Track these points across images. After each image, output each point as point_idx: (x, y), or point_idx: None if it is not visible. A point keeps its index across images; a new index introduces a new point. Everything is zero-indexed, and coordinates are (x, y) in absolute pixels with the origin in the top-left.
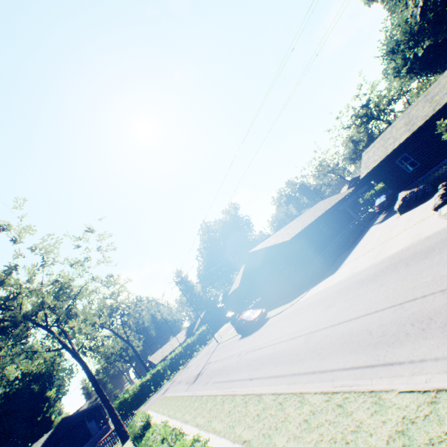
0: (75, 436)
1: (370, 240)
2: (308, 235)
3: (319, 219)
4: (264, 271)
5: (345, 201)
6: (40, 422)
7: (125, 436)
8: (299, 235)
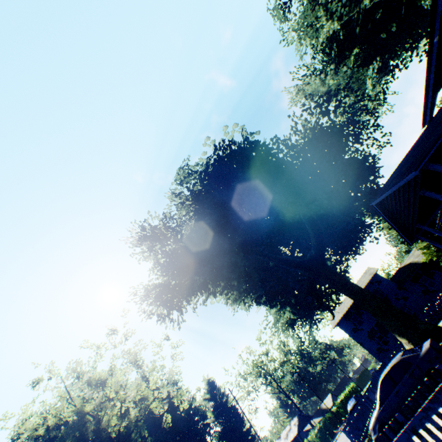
0: None
1: None
2: None
3: None
4: None
5: None
6: None
7: None
8: None
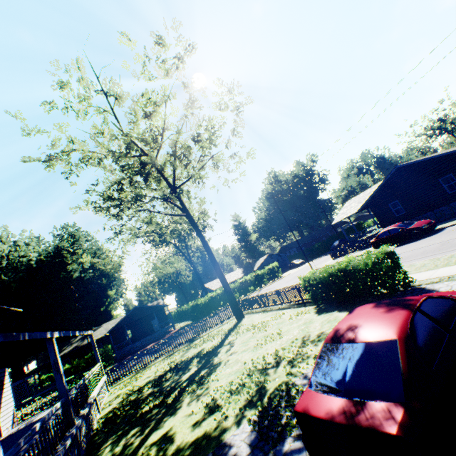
0: (140, 327)
1: None
2: None
3: None
4: (409, 193)
5: None
6: (103, 312)
7: (241, 314)
8: None
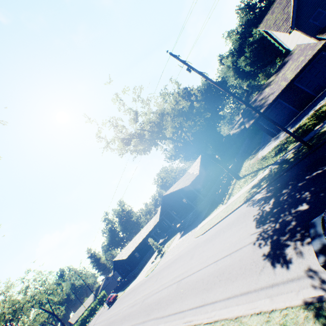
0: None
1: (150, 261)
2: (139, 249)
3: (146, 236)
4: (122, 267)
5: (152, 232)
6: None
7: None
8: (134, 250)
